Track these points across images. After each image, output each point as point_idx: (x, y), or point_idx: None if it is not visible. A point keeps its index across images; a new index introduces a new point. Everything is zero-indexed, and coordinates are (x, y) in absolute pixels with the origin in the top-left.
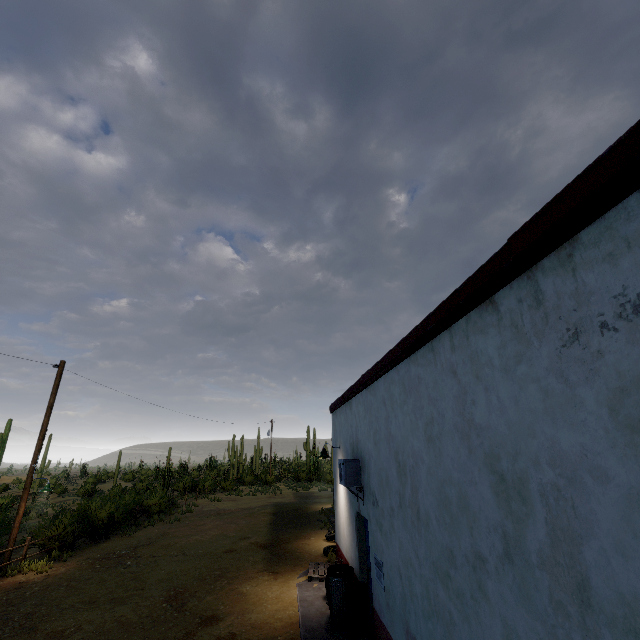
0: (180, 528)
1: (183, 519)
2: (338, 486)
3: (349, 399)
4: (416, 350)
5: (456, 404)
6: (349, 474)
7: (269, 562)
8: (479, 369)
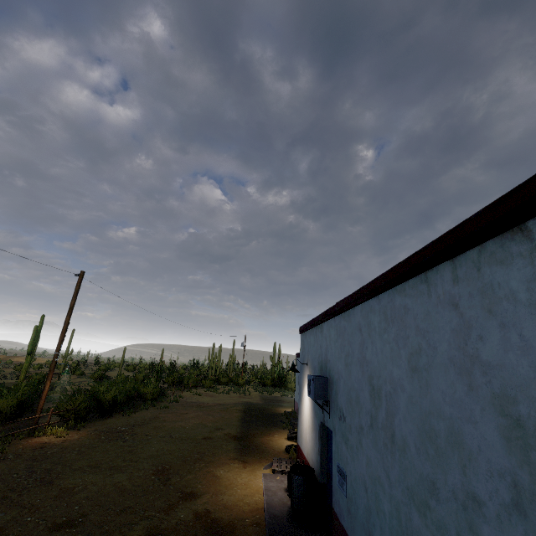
0: (168, 414)
1: (171, 407)
2: (303, 397)
3: (320, 323)
4: (404, 281)
5: (455, 338)
6: (318, 389)
7: (239, 452)
8: (493, 303)
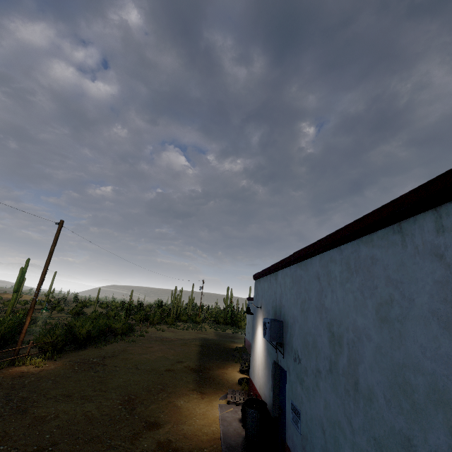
0: (135, 347)
1: (138, 341)
2: (256, 336)
3: (275, 271)
4: (372, 232)
5: (439, 290)
6: (273, 332)
7: (197, 383)
8: None
